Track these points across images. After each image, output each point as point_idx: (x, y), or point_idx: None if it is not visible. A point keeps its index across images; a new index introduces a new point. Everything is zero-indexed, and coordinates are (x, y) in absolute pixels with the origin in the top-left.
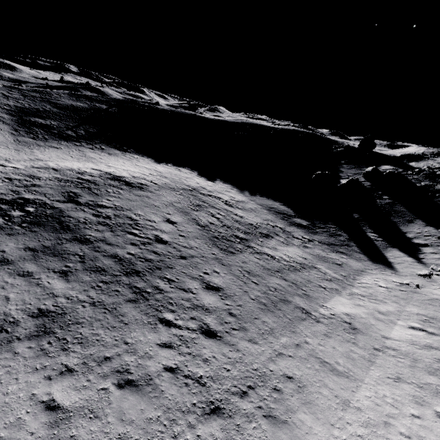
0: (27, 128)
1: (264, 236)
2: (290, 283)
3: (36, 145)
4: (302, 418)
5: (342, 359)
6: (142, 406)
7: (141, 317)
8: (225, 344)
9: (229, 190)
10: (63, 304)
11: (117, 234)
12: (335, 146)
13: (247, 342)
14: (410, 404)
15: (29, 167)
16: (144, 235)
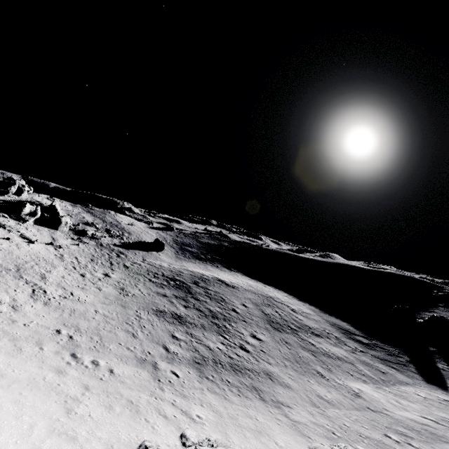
0: (182, 251)
1: (314, 334)
2: (318, 359)
3: (184, 260)
4: (280, 392)
5: (331, 397)
6: (204, 350)
7: (213, 331)
8: (252, 356)
9: (301, 305)
10: (183, 315)
11: (212, 301)
12: (437, 290)
13: (266, 362)
14: (367, 425)
15: (180, 268)
16: (227, 306)
